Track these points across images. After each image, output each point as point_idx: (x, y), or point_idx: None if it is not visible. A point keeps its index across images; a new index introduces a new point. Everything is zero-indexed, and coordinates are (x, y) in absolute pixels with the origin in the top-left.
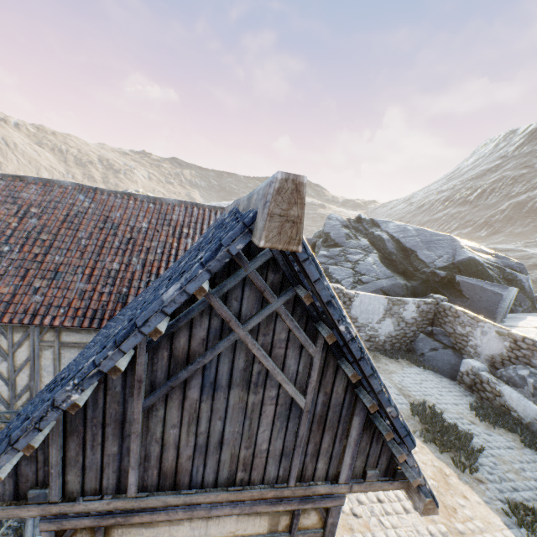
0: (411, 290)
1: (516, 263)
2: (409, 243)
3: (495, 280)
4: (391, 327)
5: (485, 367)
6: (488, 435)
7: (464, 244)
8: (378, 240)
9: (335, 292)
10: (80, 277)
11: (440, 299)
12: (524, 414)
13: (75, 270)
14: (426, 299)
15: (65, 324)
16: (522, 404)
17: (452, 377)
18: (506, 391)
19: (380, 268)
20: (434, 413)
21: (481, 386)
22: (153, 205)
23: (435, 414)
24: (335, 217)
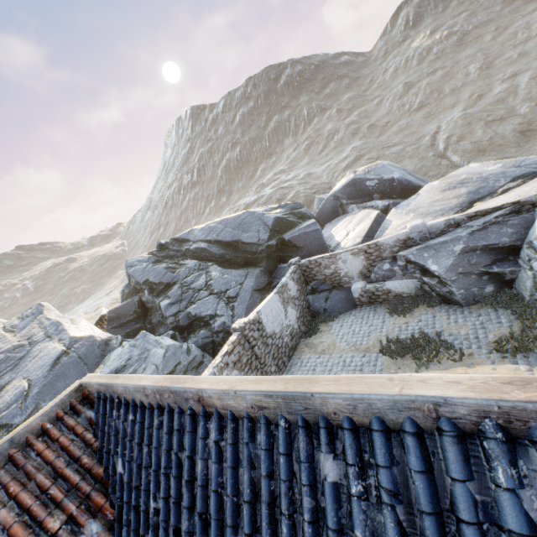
0: (267, 271)
1: (294, 203)
2: (228, 237)
3: (297, 223)
4: (294, 312)
5: (365, 282)
6: (420, 321)
7: (261, 211)
8: (201, 252)
9: (247, 329)
10: None
11: (298, 261)
12: (409, 290)
13: None
14: (292, 269)
15: None
16: (404, 286)
17: (354, 306)
18: (390, 286)
19: (232, 274)
20: (395, 342)
21: (375, 296)
22: None
23: (397, 341)
24: (135, 261)
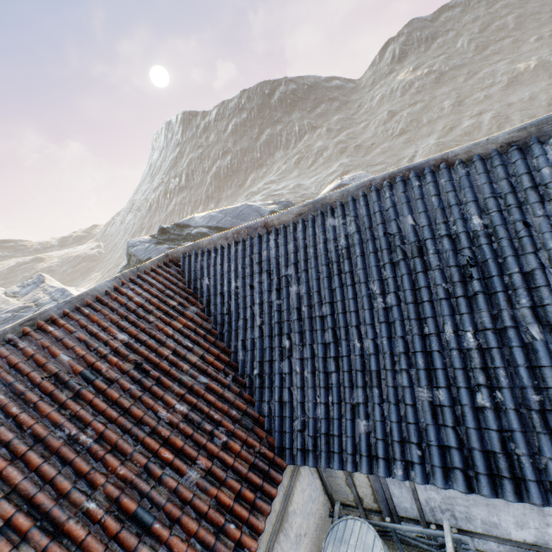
0: None
1: (287, 202)
2: (227, 224)
3: None
4: None
5: None
6: None
7: (258, 205)
8: (202, 236)
9: None
10: (170, 472)
11: None
12: None
13: (147, 479)
14: None
15: (262, 527)
16: None
17: None
18: None
19: None
20: None
21: None
22: (87, 310)
23: None
24: (137, 242)
